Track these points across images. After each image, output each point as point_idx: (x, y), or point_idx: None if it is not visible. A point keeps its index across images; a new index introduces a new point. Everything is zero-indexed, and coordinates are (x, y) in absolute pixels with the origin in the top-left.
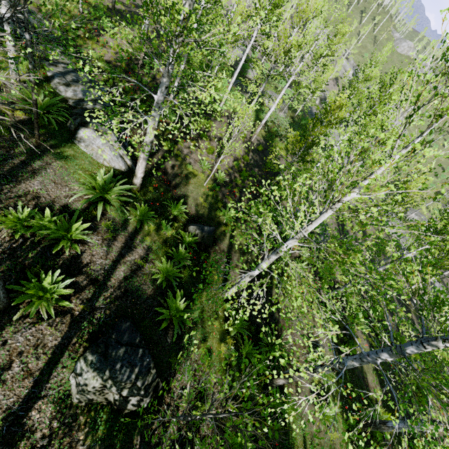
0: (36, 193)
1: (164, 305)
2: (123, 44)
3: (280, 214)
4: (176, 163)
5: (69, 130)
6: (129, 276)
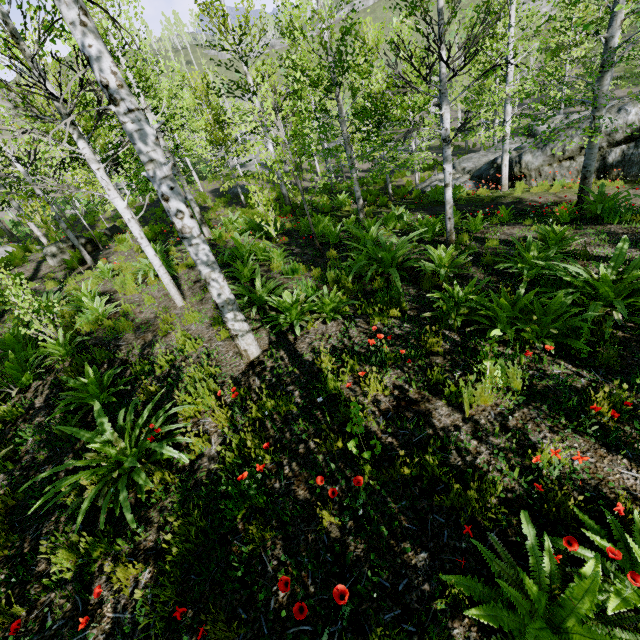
0: None
1: None
2: None
3: None
4: None
5: None
6: None
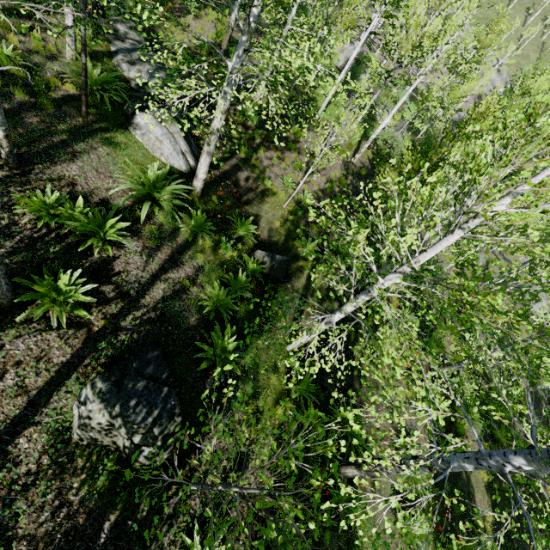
0: (73, 180)
1: (208, 341)
2: (207, 29)
3: (380, 239)
4: (252, 175)
5: (125, 114)
6: (169, 297)
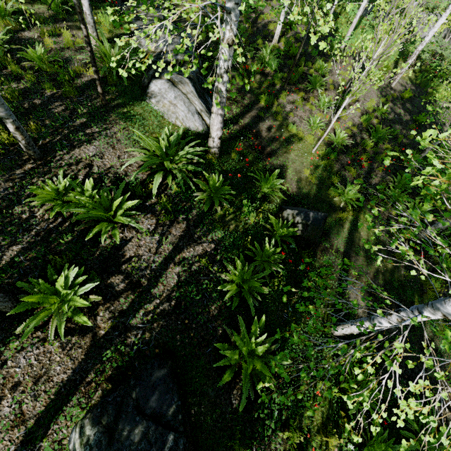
0: (89, 161)
1: (231, 339)
2: None
3: None
4: (274, 123)
5: (142, 86)
6: (184, 283)
